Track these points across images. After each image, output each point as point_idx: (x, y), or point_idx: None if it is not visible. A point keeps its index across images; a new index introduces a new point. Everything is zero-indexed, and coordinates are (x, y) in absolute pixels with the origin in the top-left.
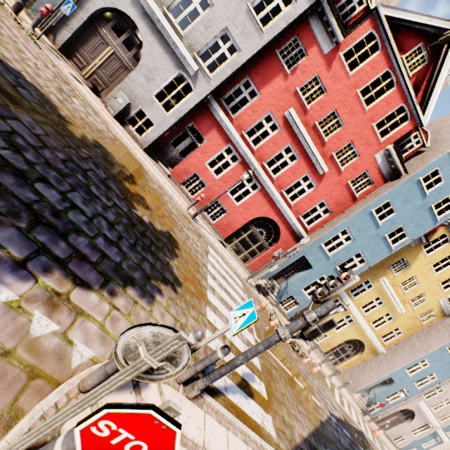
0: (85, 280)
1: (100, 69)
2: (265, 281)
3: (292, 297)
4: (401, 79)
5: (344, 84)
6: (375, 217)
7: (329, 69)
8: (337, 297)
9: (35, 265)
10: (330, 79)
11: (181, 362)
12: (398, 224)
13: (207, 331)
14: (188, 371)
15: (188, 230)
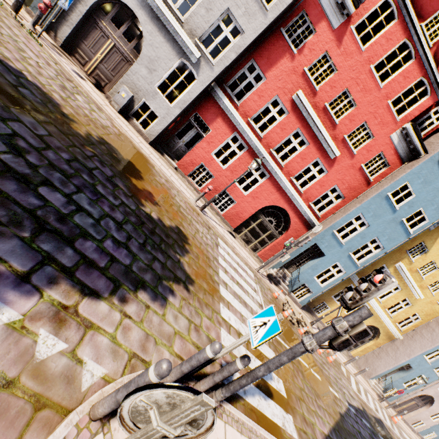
0: (94, 288)
1: (102, 64)
2: (276, 270)
3: (304, 285)
4: (421, 50)
5: (357, 60)
6: (391, 201)
7: (339, 45)
8: (351, 283)
9: (40, 277)
10: (341, 56)
11: (203, 424)
12: (417, 207)
13: (221, 330)
14: (206, 382)
15: (197, 223)
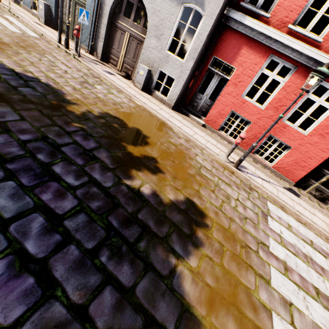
0: None
1: (126, 57)
2: None
3: None
4: None
5: None
6: None
7: None
8: None
9: None
10: None
11: None
12: None
13: None
14: None
15: (228, 186)
